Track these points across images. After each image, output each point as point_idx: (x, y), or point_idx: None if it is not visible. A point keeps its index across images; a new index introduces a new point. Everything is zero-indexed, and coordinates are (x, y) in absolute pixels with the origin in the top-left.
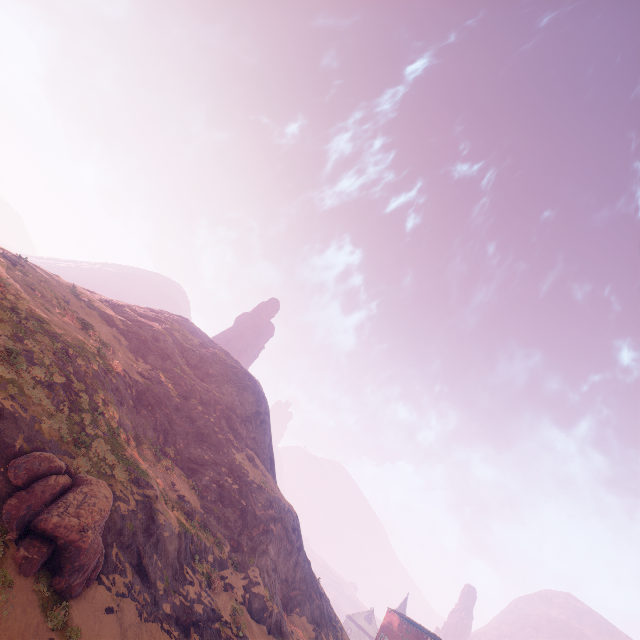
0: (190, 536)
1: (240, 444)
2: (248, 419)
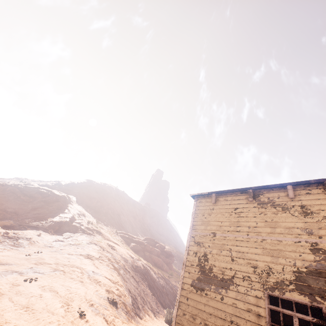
0: None
1: None
2: (65, 184)
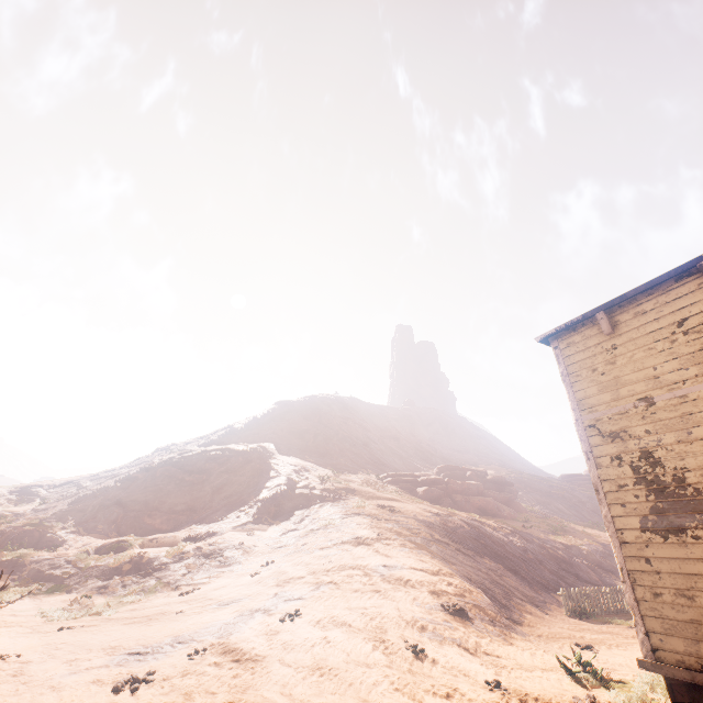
0: None
1: None
2: (243, 427)
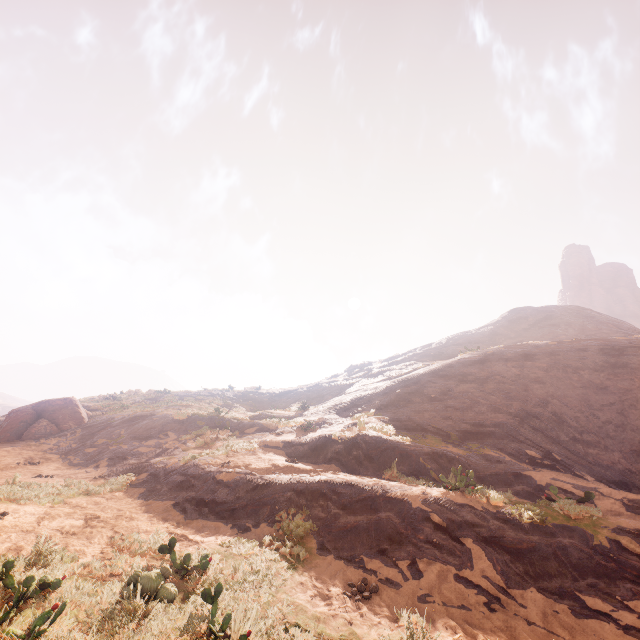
0: (203, 417)
1: None
2: (490, 336)
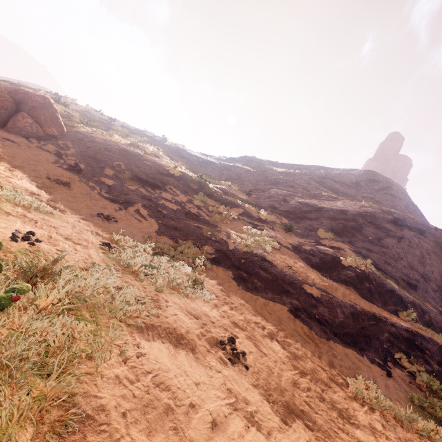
0: (192, 180)
1: (343, 198)
2: (355, 185)
